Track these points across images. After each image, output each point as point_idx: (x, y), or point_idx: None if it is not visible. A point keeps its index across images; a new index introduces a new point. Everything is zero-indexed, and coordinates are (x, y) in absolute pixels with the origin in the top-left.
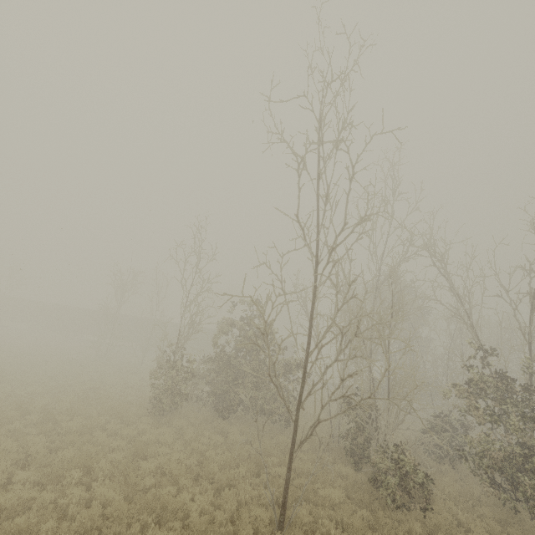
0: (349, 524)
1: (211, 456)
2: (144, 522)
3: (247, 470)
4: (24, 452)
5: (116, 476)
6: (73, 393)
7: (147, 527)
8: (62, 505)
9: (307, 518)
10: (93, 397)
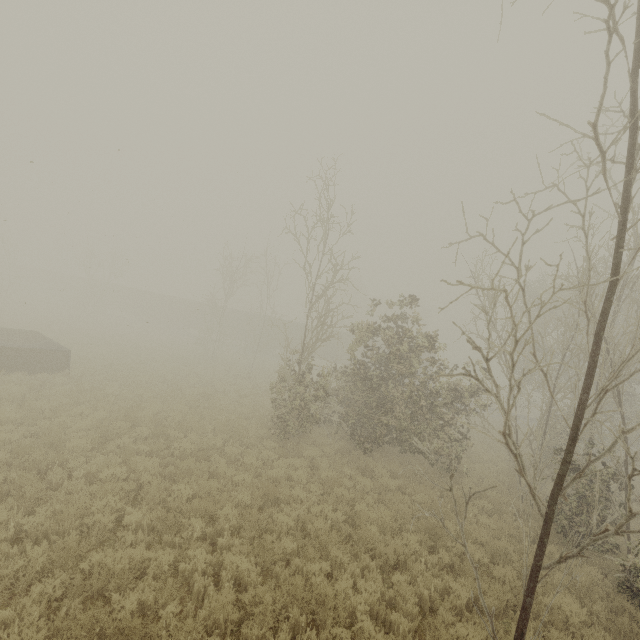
0: None
1: (364, 513)
2: (294, 620)
3: (417, 539)
4: (135, 479)
5: (246, 529)
6: (184, 399)
7: (299, 626)
8: (183, 570)
9: None
10: (205, 406)
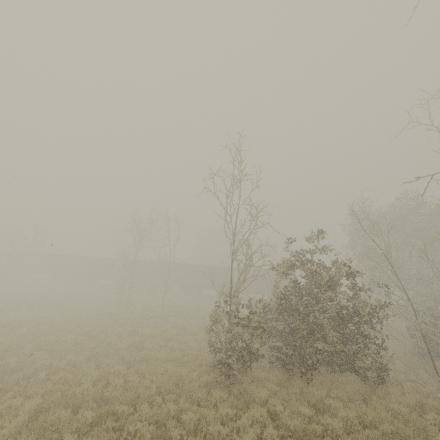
0: None
1: None
2: None
3: None
4: None
5: None
6: (117, 355)
7: None
8: None
9: None
10: (138, 358)
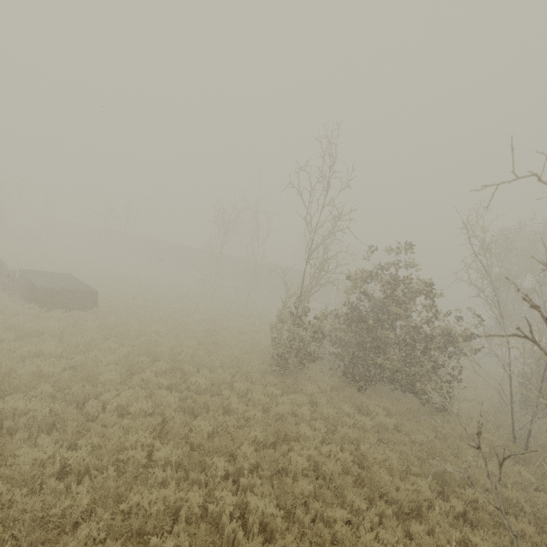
0: None
1: (371, 454)
2: None
3: (426, 484)
4: (160, 412)
5: (263, 467)
6: (193, 335)
7: None
8: (212, 511)
9: None
10: (211, 341)
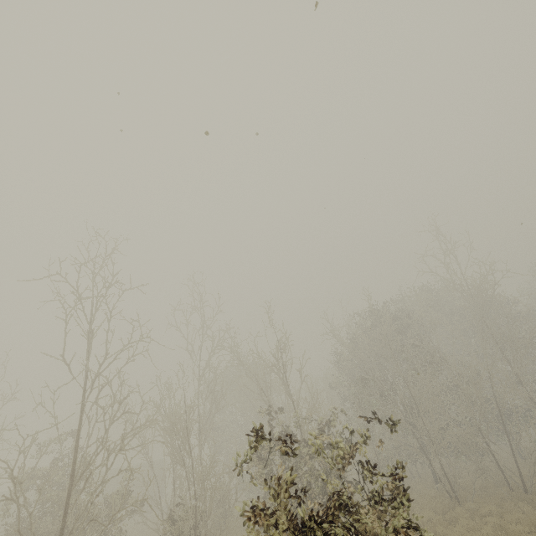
0: None
1: None
2: None
3: None
4: None
5: None
6: None
7: None
8: None
9: None
10: None
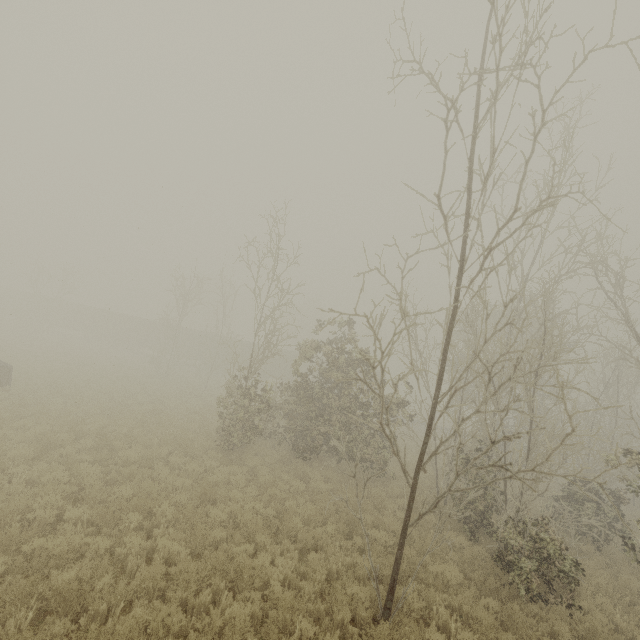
0: (473, 617)
1: (293, 508)
2: (215, 587)
3: (337, 529)
4: (77, 483)
5: (181, 523)
6: (132, 415)
7: (219, 593)
8: (119, 554)
9: (418, 604)
10: (153, 421)
